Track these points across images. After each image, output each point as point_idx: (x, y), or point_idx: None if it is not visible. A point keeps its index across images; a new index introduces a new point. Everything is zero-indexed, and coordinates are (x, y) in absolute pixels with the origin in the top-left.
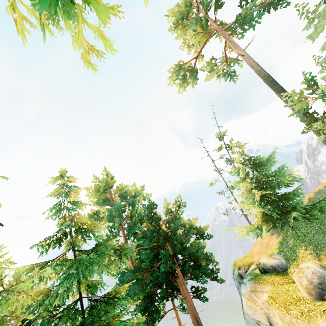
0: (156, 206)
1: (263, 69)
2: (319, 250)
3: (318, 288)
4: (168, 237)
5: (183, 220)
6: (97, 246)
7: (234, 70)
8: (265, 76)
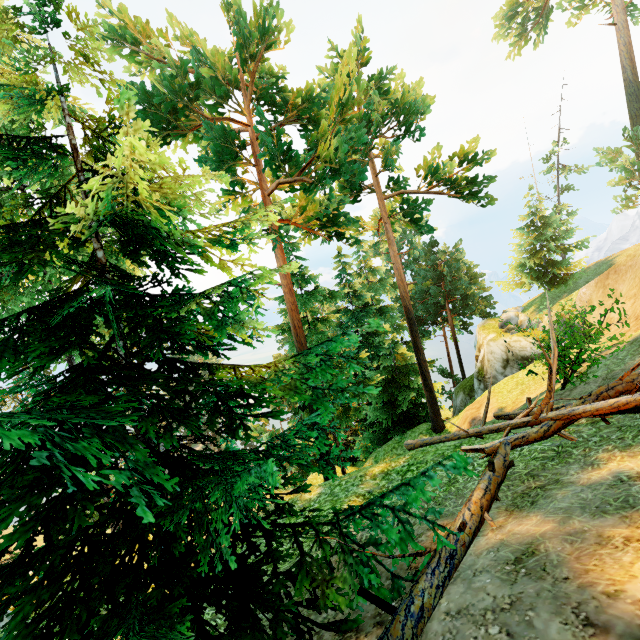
0: (437, 245)
1: (630, 64)
2: (537, 308)
3: (502, 323)
4: (443, 277)
5: (462, 264)
6: (381, 281)
7: (631, 3)
8: (627, 81)
